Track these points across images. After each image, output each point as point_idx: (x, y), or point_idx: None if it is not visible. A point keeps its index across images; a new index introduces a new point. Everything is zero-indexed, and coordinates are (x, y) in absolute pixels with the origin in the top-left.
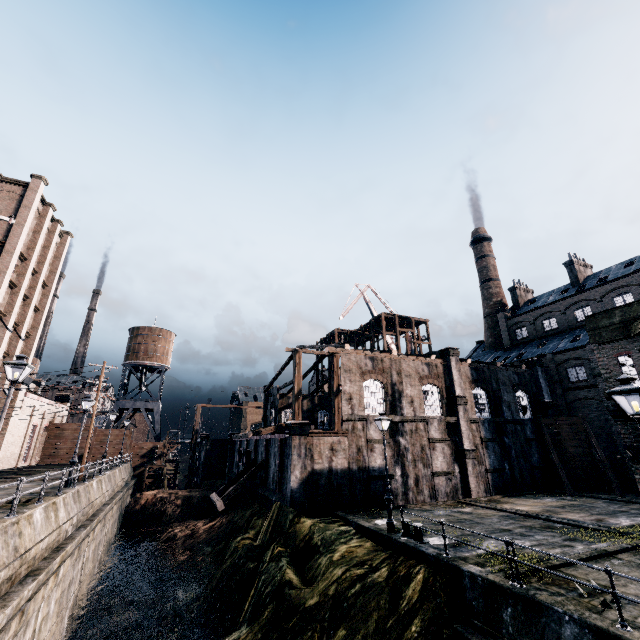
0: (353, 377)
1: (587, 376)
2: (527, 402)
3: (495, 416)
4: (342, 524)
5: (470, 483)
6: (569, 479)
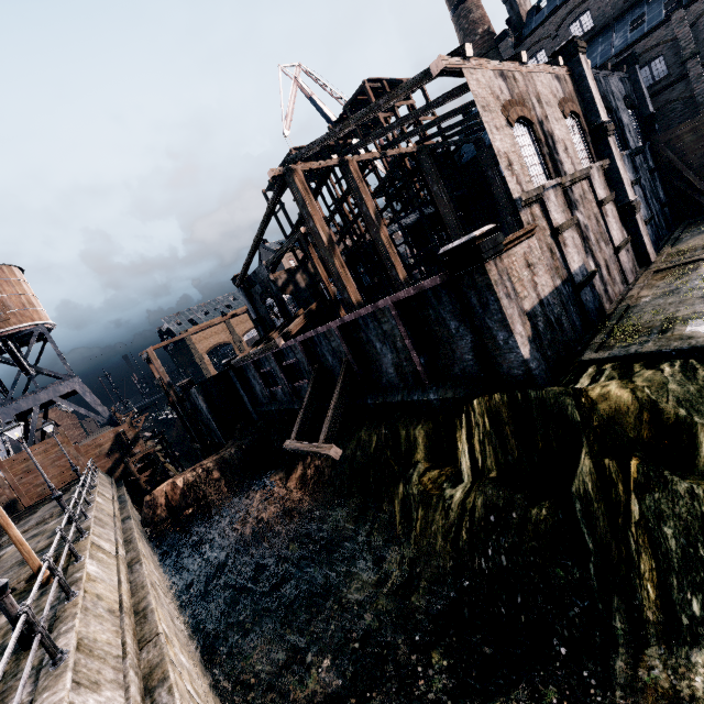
0: (497, 120)
1: (669, 69)
2: (634, 123)
3: (626, 149)
4: (646, 365)
5: (646, 245)
6: (695, 203)
